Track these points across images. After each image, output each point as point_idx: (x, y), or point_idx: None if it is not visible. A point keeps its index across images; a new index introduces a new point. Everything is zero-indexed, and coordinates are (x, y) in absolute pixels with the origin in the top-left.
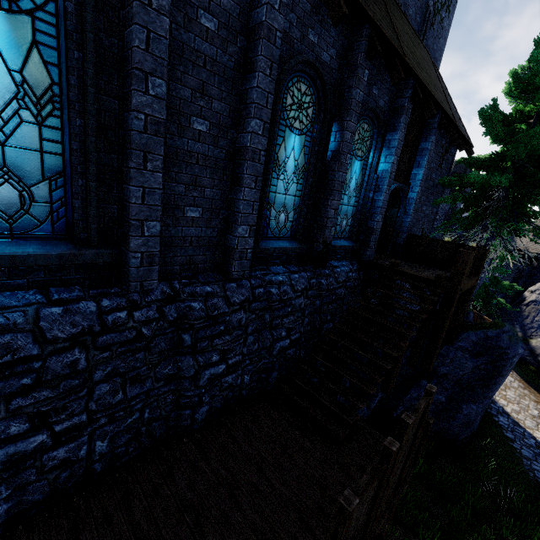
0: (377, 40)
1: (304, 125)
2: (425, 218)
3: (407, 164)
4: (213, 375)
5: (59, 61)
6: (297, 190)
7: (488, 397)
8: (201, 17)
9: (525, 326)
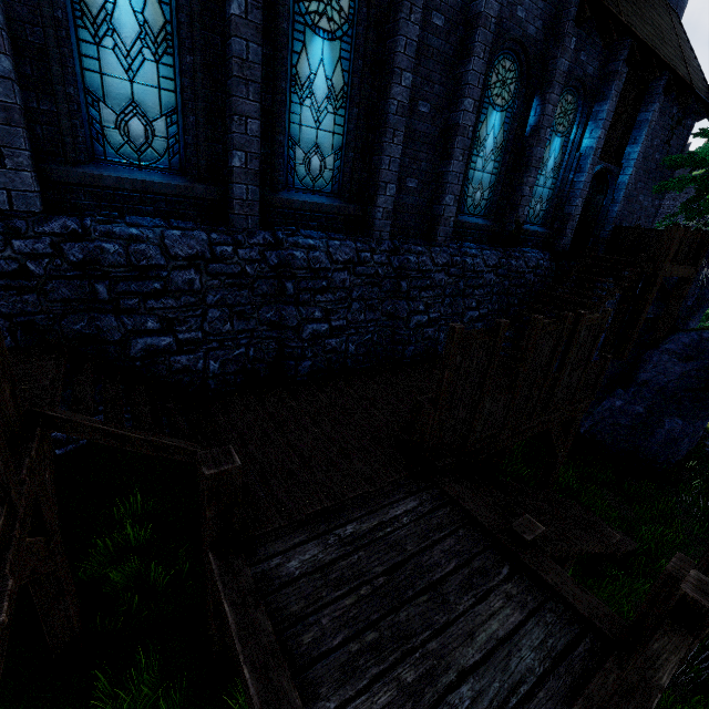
0: (588, 3)
1: (505, 101)
2: (642, 212)
3: (620, 140)
4: (419, 323)
5: (349, 68)
6: (494, 168)
7: (700, 417)
8: (433, 17)
9: None
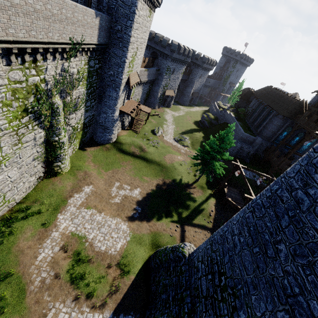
0: None
1: None
2: None
3: None
4: None
5: (311, 144)
6: None
7: None
8: None
9: None
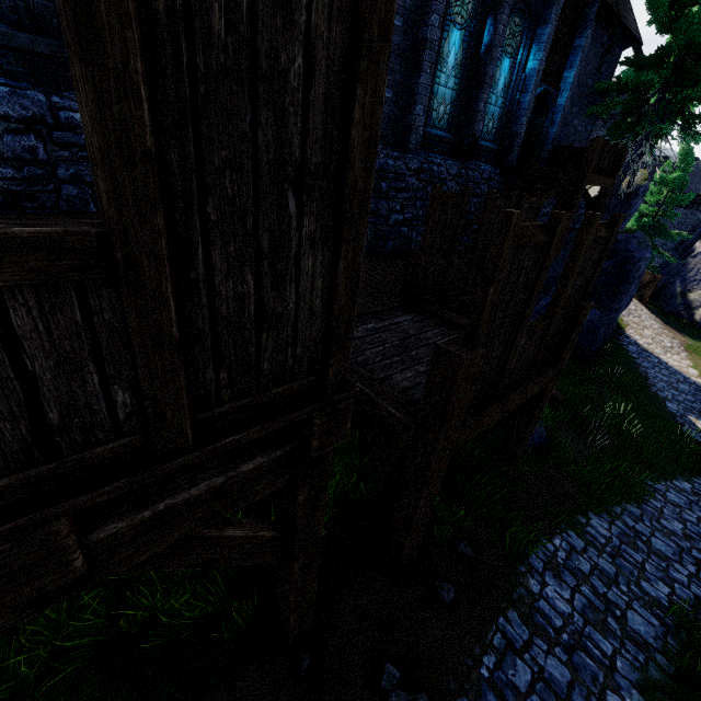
0: None
1: (464, 20)
2: (576, 136)
3: (559, 65)
4: (396, 221)
5: None
6: (454, 84)
7: (614, 310)
8: None
9: (686, 281)
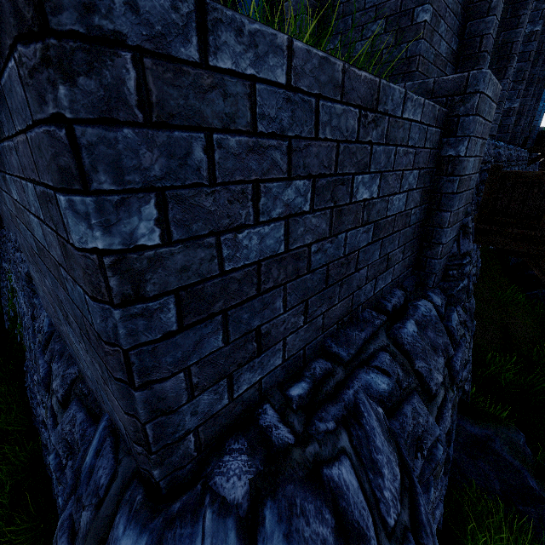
0: None
1: None
2: None
3: None
4: None
5: None
6: None
7: None
8: None
9: None
